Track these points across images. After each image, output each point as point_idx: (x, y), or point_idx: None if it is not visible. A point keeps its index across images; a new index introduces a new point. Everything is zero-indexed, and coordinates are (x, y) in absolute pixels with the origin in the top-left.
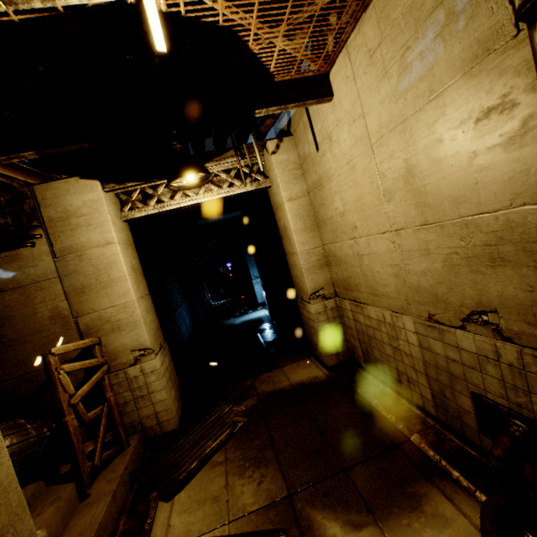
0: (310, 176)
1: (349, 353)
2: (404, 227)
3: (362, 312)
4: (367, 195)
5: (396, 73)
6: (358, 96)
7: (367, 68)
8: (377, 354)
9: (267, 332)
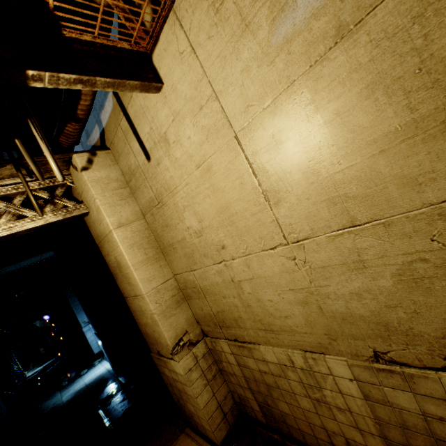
0: (142, 194)
1: (237, 406)
2: (311, 235)
3: (251, 355)
4: (237, 202)
5: (266, 20)
6: (203, 73)
7: (214, 29)
8: (286, 407)
9: (113, 402)
